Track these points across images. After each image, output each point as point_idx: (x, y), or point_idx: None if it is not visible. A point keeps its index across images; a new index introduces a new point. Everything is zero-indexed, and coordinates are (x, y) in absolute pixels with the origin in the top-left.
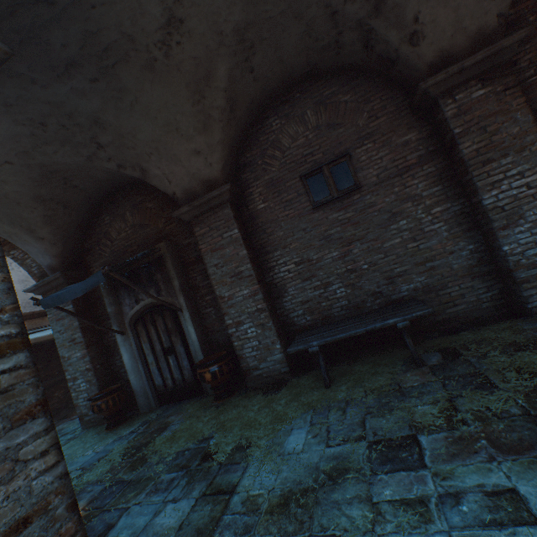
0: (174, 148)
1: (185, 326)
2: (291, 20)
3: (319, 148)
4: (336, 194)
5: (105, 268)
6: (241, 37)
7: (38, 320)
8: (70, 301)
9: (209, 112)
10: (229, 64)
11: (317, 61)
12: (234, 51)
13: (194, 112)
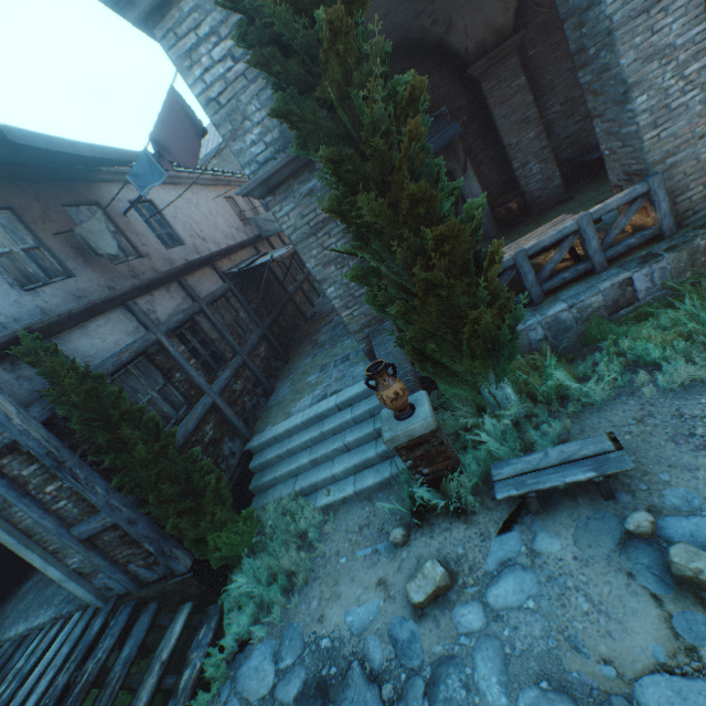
0: None
1: (466, 187)
2: None
3: None
4: None
5: (463, 119)
6: None
7: (240, 254)
8: None
9: None
10: None
11: None
12: None
13: None
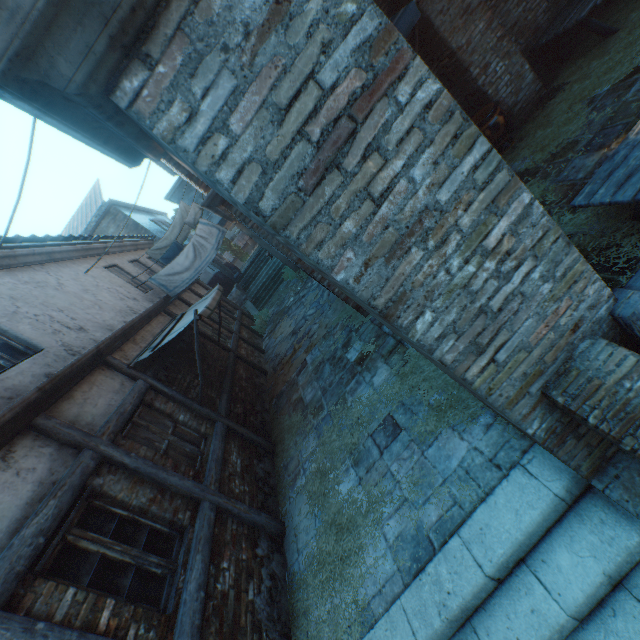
0: None
1: None
2: None
3: None
4: None
5: None
6: None
7: (149, 328)
8: None
9: None
10: None
11: None
12: None
13: None
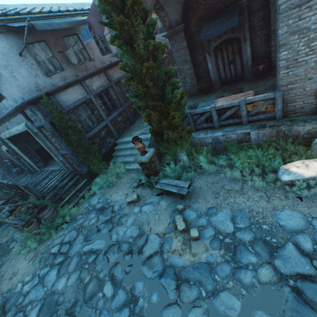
0: None
1: (244, 49)
2: None
3: None
4: None
5: (241, 17)
6: None
7: None
8: (184, 41)
9: None
10: None
11: None
12: None
13: None
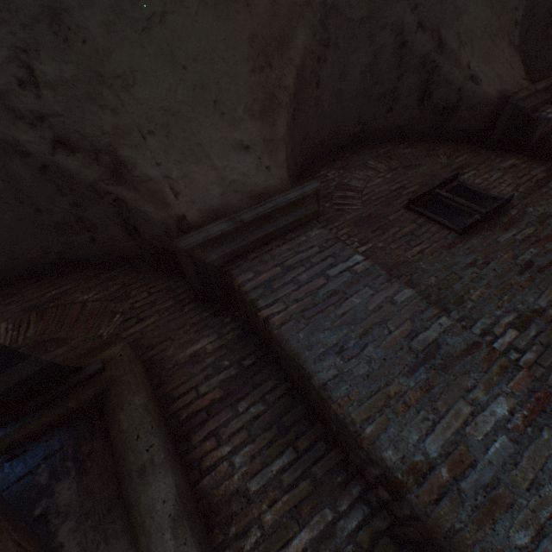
0: (201, 133)
1: None
2: (364, 39)
3: (408, 182)
4: (482, 209)
5: None
6: (323, 18)
7: None
8: None
9: (272, 92)
10: (307, 41)
11: (368, 119)
12: (315, 29)
13: (250, 83)
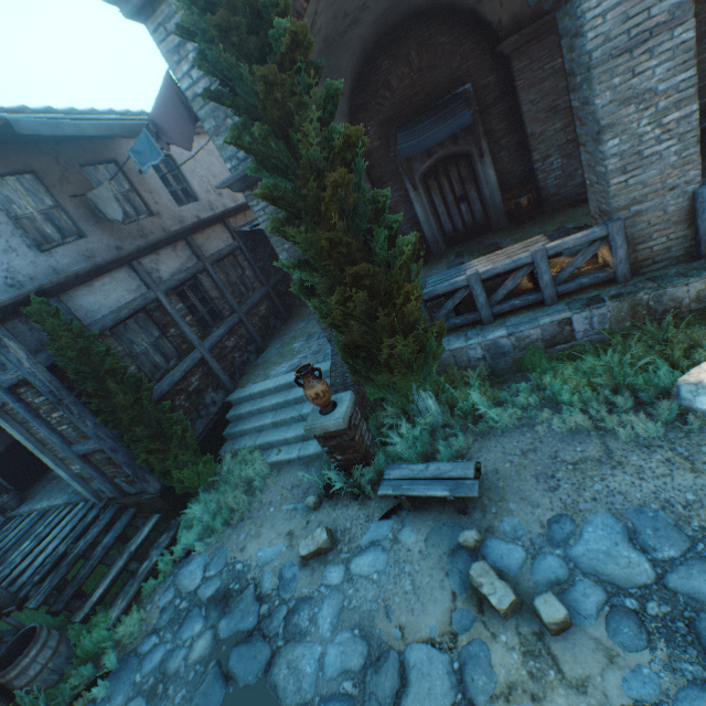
0: None
1: (481, 173)
2: None
3: None
4: None
5: (475, 109)
6: None
7: None
8: None
9: None
10: None
11: None
12: None
13: None
